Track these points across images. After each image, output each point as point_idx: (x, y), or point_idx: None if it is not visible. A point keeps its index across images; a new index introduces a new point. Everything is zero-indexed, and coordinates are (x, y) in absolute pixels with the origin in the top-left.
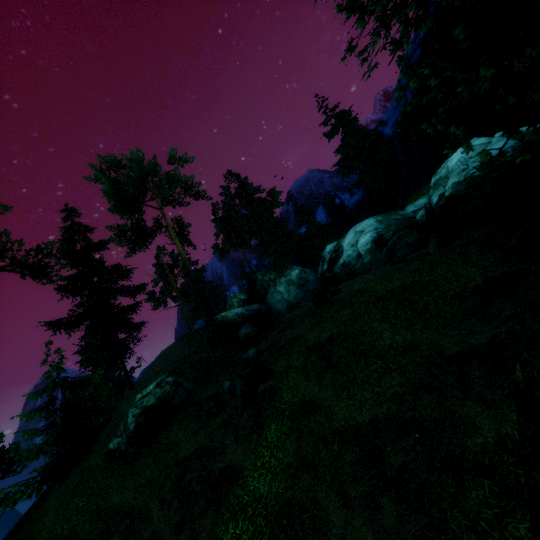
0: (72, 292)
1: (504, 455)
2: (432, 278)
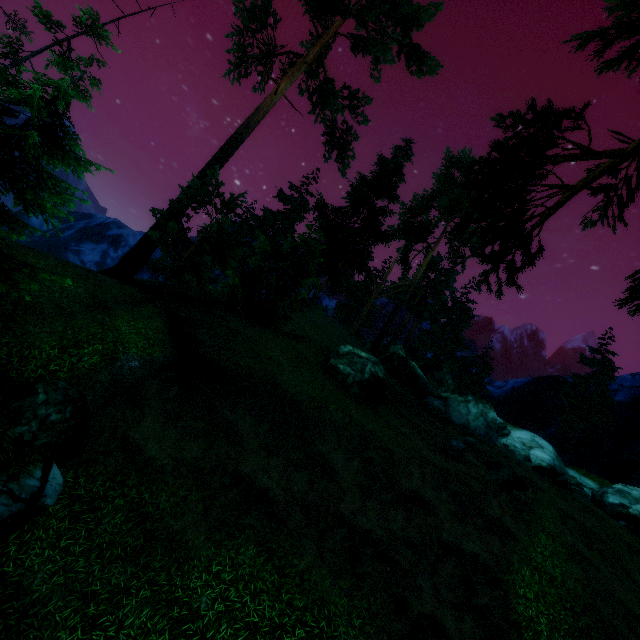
0: (357, 204)
1: None
2: None
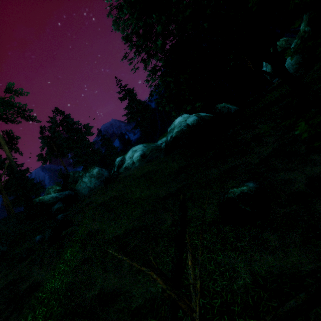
0: None
1: (173, 227)
2: (160, 168)
